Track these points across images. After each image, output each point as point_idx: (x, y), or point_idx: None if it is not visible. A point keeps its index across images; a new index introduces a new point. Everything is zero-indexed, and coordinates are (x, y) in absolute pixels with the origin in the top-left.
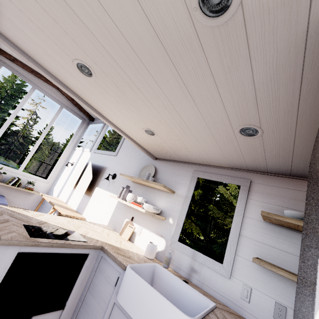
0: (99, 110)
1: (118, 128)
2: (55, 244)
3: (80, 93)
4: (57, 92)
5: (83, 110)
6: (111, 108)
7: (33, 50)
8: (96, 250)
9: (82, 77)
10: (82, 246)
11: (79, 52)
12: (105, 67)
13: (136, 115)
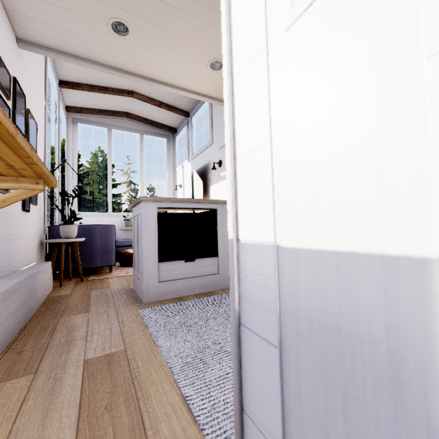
0: (159, 78)
1: (188, 91)
2: (182, 200)
3: (135, 69)
4: (129, 122)
5: (161, 125)
6: (166, 64)
7: (80, 46)
8: (223, 206)
9: (123, 41)
10: (206, 201)
11: (105, 8)
12: (130, 5)
13: (190, 50)
